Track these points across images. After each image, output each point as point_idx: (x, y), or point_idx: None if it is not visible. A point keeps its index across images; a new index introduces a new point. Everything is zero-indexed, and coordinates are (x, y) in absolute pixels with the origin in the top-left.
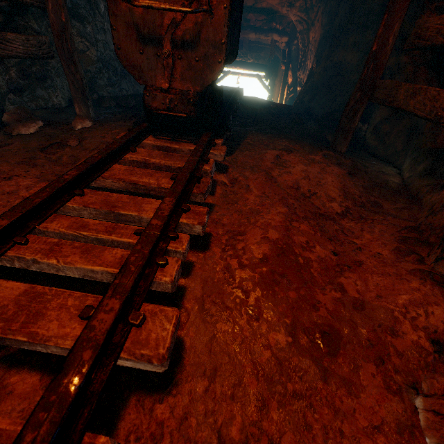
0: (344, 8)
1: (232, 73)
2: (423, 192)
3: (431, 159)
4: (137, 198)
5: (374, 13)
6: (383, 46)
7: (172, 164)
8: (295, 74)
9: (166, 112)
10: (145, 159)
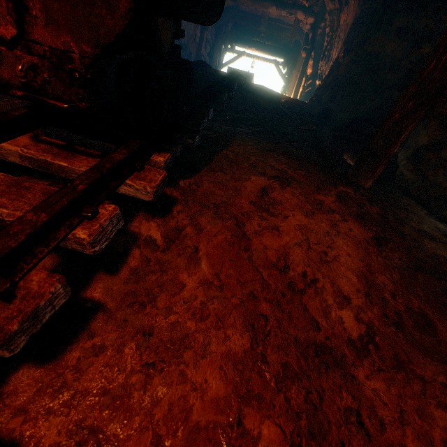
0: None
1: (246, 55)
2: None
3: None
4: None
5: None
6: None
7: (4, 215)
8: (316, 64)
9: (22, 94)
10: None
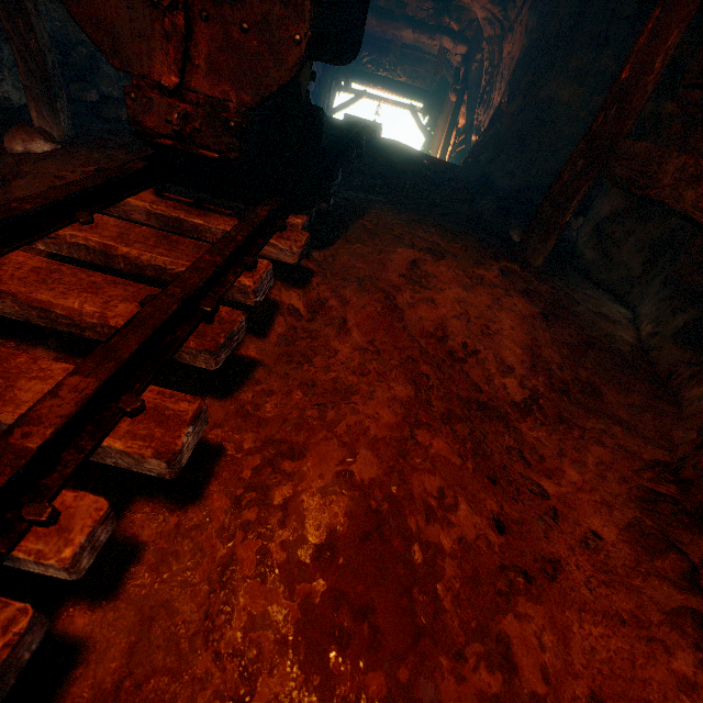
0: (569, 3)
1: (369, 96)
2: (683, 376)
3: (702, 309)
4: (17, 356)
5: (623, 17)
6: (643, 73)
7: (167, 263)
8: (471, 112)
9: (172, 143)
10: (105, 244)
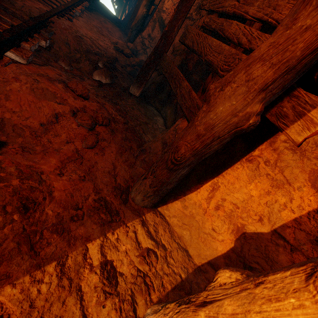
0: None
1: None
2: None
3: None
4: None
5: None
6: (139, 4)
7: None
8: (129, 9)
9: None
10: None
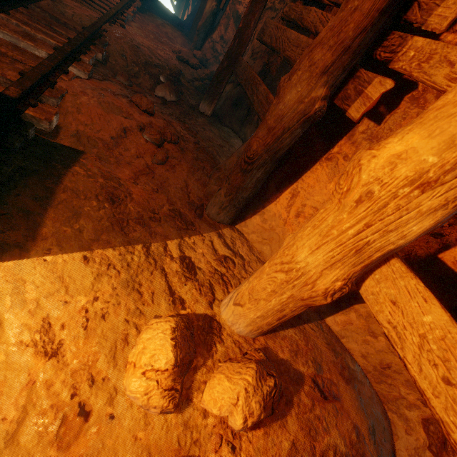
0: None
1: None
2: None
3: None
4: None
5: None
6: None
7: None
8: (194, 4)
9: None
10: None
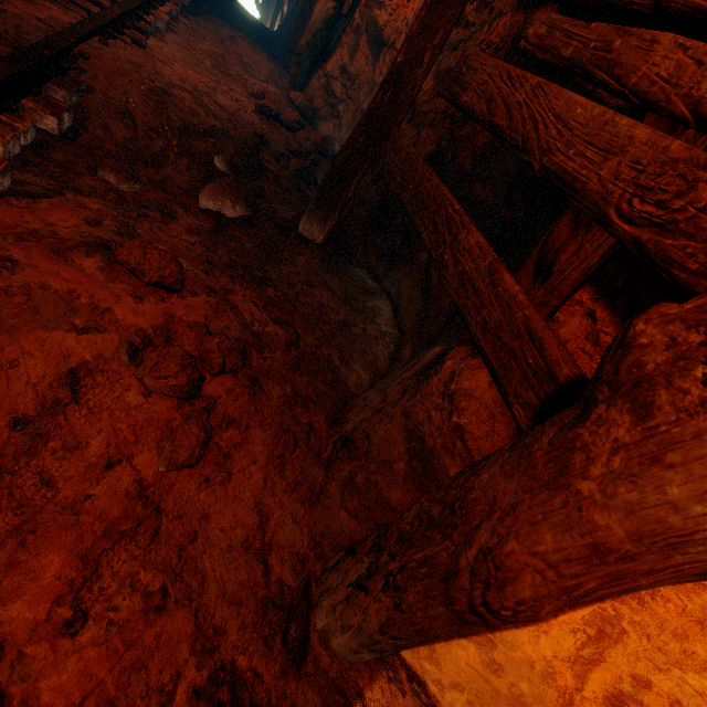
0: None
1: None
2: None
3: None
4: None
5: None
6: None
7: None
8: (292, 3)
9: None
10: None
